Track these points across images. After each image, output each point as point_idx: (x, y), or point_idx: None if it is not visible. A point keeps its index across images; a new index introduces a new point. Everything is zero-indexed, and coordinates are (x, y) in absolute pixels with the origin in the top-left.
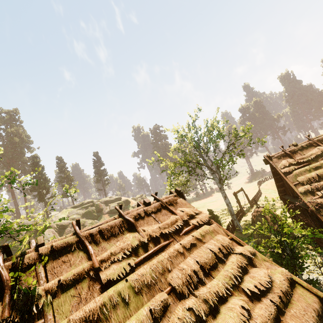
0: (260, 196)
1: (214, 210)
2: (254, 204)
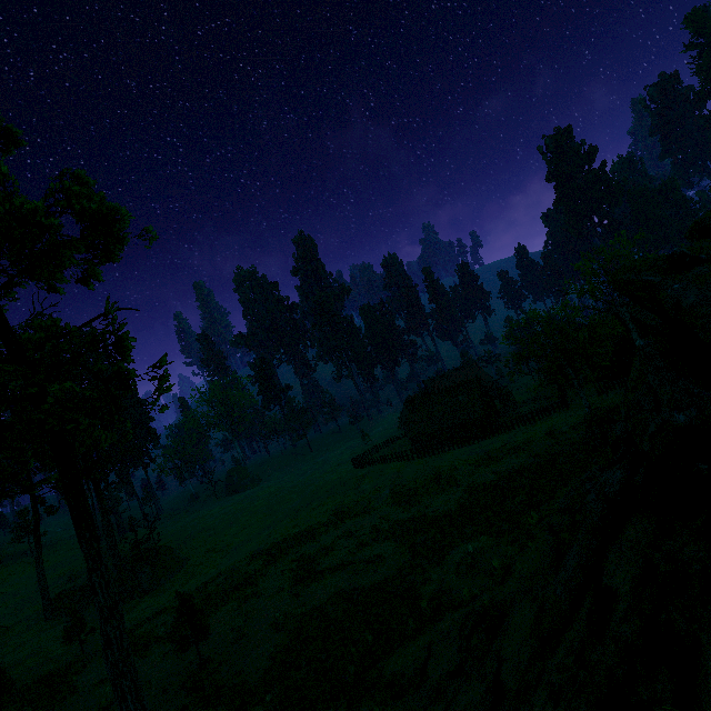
0: (494, 435)
1: (564, 432)
2: (549, 413)
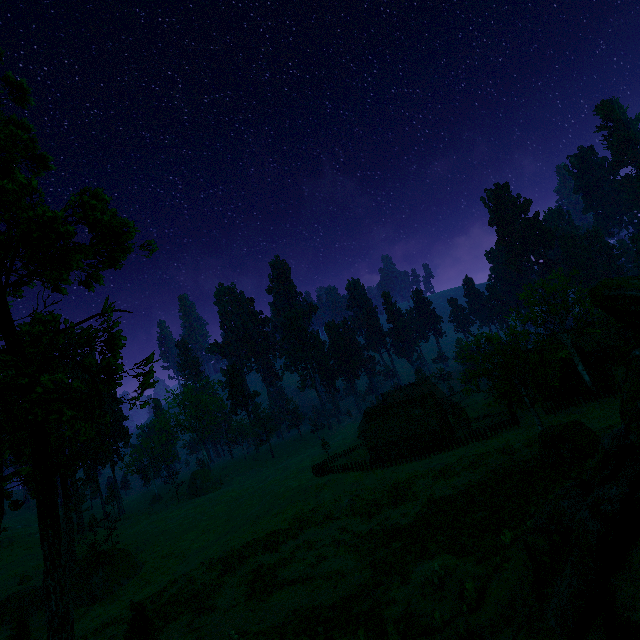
0: (449, 449)
1: (517, 449)
2: (501, 430)
